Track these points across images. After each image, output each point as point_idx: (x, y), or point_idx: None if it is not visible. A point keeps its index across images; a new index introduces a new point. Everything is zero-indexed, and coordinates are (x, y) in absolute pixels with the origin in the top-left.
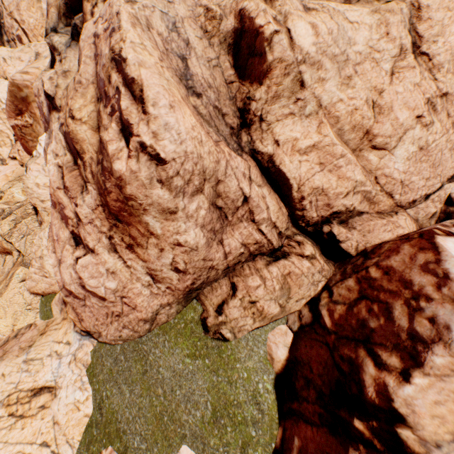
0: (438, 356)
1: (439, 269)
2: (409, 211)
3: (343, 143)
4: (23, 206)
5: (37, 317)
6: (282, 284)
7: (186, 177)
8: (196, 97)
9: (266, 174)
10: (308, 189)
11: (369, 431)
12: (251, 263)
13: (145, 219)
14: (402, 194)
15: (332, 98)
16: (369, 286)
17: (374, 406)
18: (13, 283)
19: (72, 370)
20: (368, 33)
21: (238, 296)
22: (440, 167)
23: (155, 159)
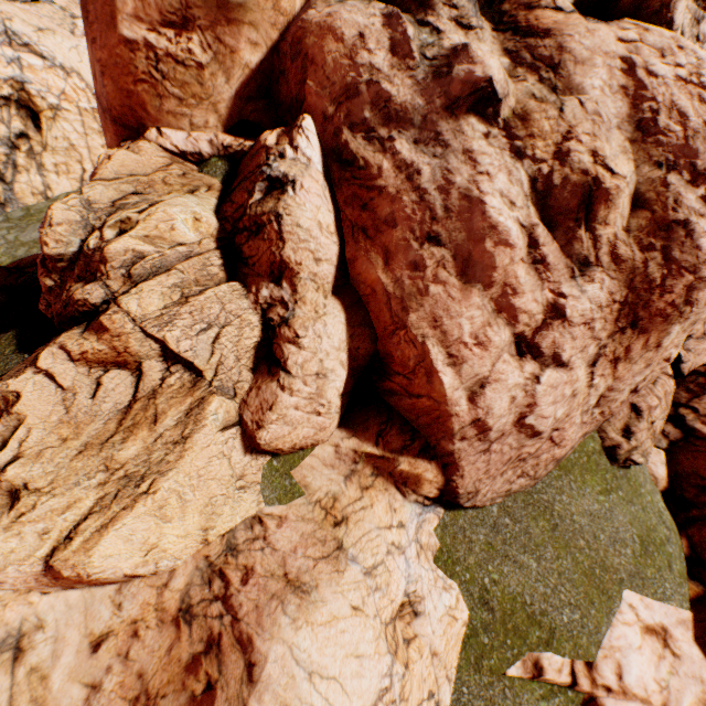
0: None
1: None
2: None
3: None
4: (198, 257)
5: (261, 501)
6: (665, 402)
7: None
8: None
9: None
10: None
11: None
12: None
13: (672, 328)
14: None
15: None
16: None
17: None
18: (206, 434)
19: (422, 567)
20: None
21: (644, 417)
22: None
23: None
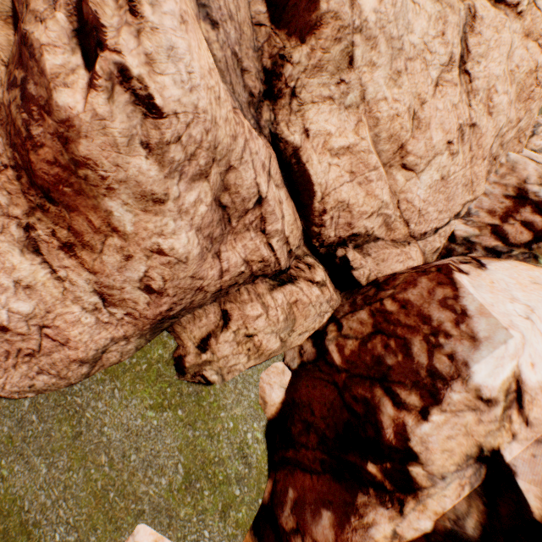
0: (455, 392)
1: (457, 306)
2: (420, 243)
3: (376, 153)
4: None
5: None
6: (288, 314)
7: (189, 149)
8: (210, 25)
9: (285, 173)
10: (332, 202)
11: (381, 473)
12: (250, 286)
13: (106, 205)
14: (417, 223)
15: (377, 93)
16: (385, 320)
17: (390, 447)
18: None
19: None
20: (426, 25)
21: (232, 327)
22: (452, 202)
23: (144, 105)
